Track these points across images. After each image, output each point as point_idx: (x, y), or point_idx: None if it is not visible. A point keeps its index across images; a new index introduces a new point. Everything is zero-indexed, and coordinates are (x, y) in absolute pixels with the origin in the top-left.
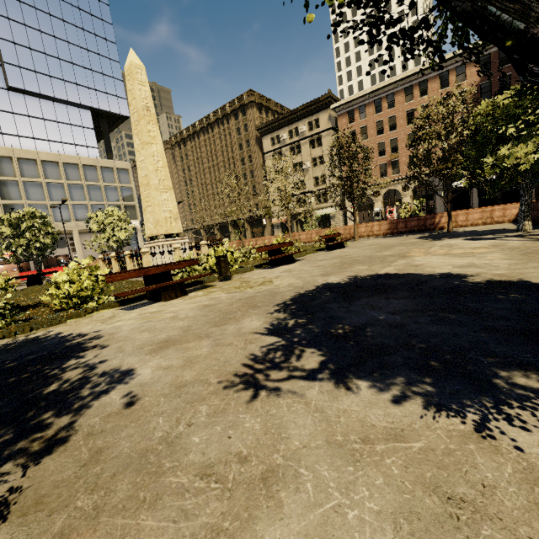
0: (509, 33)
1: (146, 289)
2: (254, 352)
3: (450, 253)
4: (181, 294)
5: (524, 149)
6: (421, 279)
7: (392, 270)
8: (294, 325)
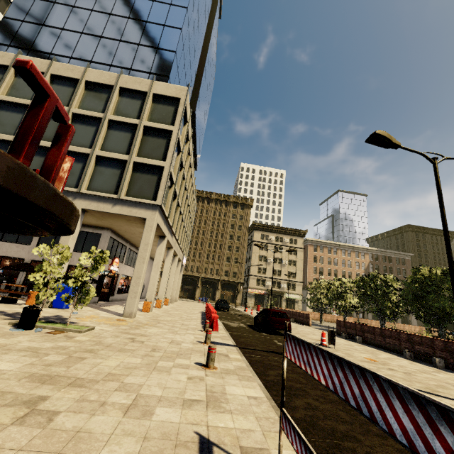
0: None
1: None
2: None
3: None
4: None
5: None
6: None
7: None
8: None
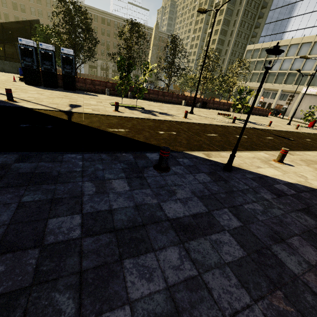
0: None
1: None
2: None
3: None
4: None
5: None
6: None
7: None
8: None
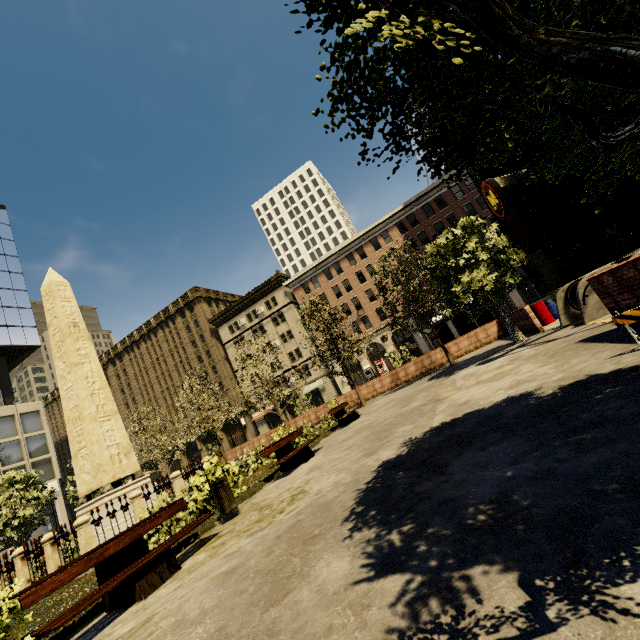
0: (639, 65)
1: (105, 589)
2: (389, 623)
3: (482, 381)
4: (169, 571)
5: (480, 273)
6: (490, 413)
7: (444, 418)
8: (404, 540)
